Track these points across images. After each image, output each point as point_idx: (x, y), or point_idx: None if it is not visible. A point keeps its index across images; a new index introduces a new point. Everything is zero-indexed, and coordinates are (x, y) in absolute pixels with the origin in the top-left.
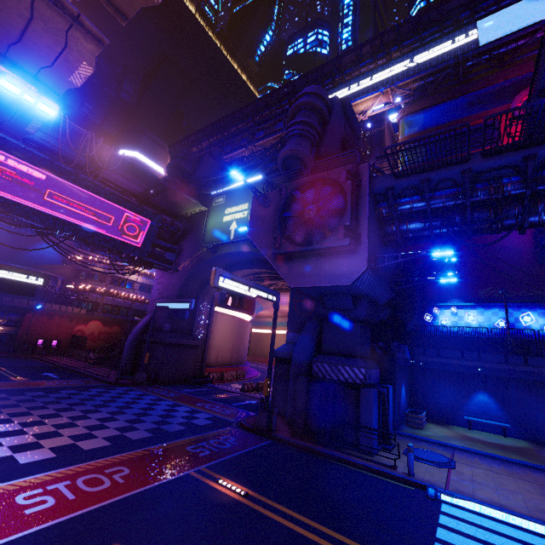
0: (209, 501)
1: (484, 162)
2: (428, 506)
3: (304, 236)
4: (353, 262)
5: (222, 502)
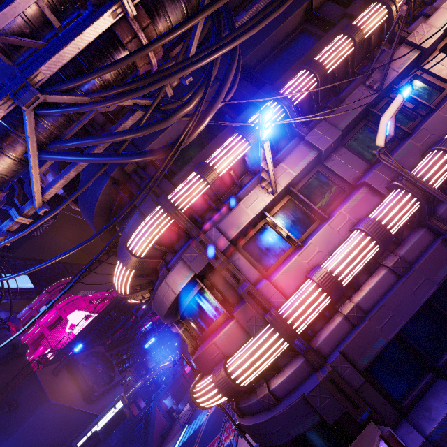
0: (201, 444)
1: (123, 347)
2: (180, 446)
3: (99, 382)
4: (119, 389)
5: (200, 443)
